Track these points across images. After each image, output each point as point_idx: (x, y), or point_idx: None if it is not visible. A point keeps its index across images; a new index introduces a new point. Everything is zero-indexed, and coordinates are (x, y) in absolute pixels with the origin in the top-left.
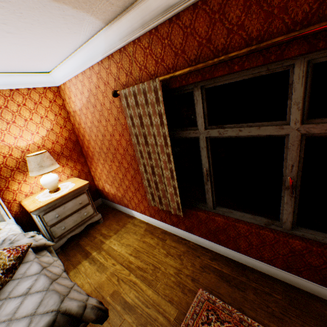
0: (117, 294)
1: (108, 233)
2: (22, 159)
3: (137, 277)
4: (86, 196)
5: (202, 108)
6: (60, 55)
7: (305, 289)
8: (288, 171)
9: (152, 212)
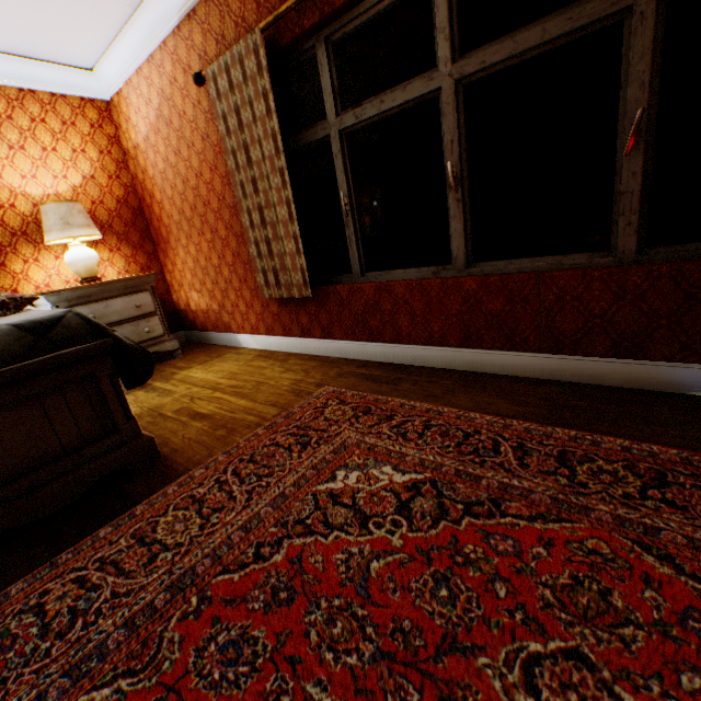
0: (186, 409)
1: (187, 365)
2: (33, 219)
3: (225, 393)
4: (150, 299)
5: (330, 78)
6: (109, 22)
7: (493, 372)
8: (449, 155)
9: (269, 323)
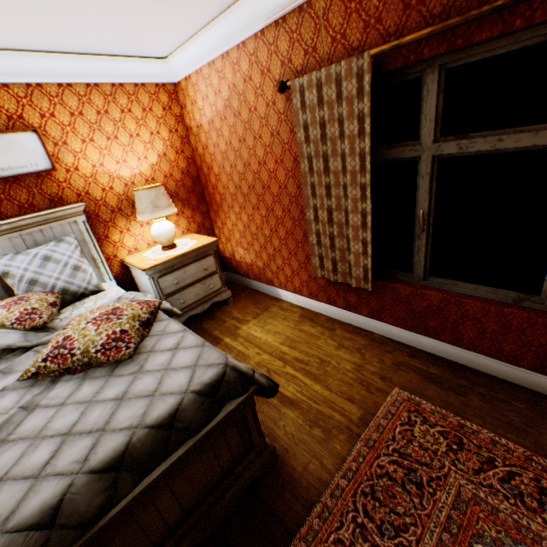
0: None
1: (243, 317)
2: (125, 197)
3: (296, 370)
4: (213, 261)
5: (435, 105)
6: (193, 24)
7: None
8: None
9: (313, 290)
